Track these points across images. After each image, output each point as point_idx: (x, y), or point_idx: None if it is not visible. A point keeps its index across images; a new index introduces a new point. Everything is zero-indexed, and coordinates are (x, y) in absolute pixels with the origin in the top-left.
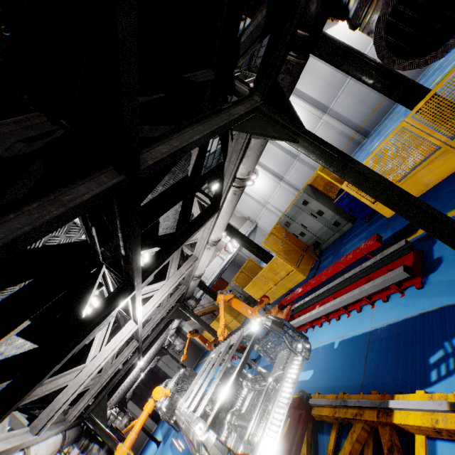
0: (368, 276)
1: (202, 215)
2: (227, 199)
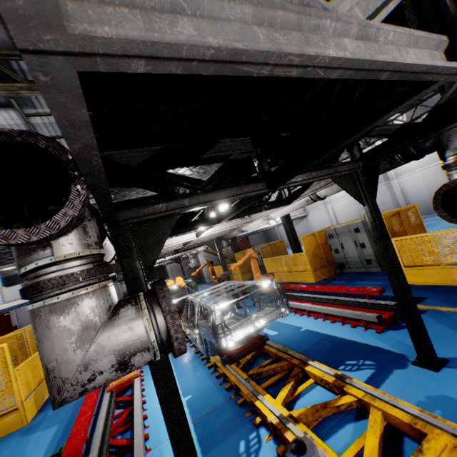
0: (355, 308)
1: (277, 201)
2: (300, 201)
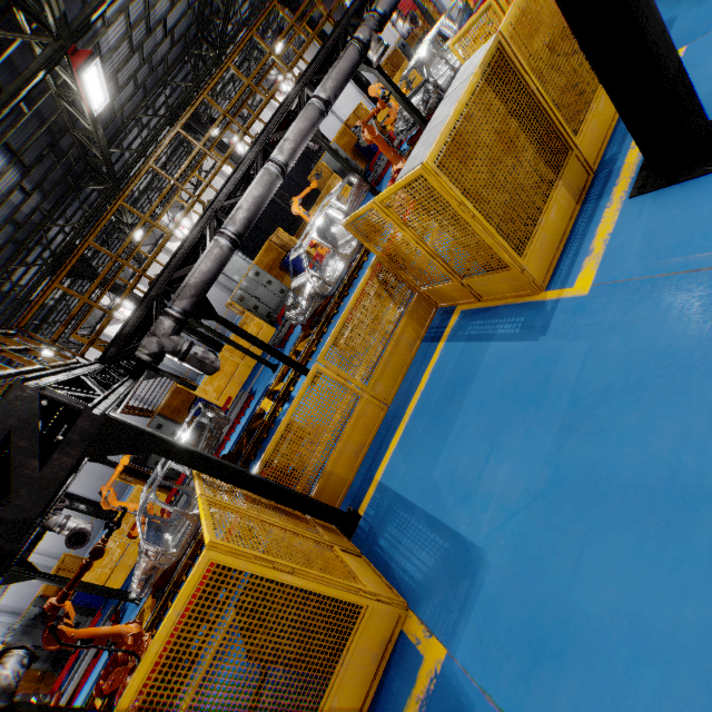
0: None
1: None
2: None
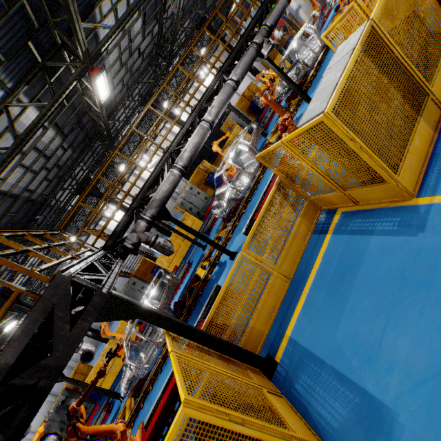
0: None
1: None
2: None
